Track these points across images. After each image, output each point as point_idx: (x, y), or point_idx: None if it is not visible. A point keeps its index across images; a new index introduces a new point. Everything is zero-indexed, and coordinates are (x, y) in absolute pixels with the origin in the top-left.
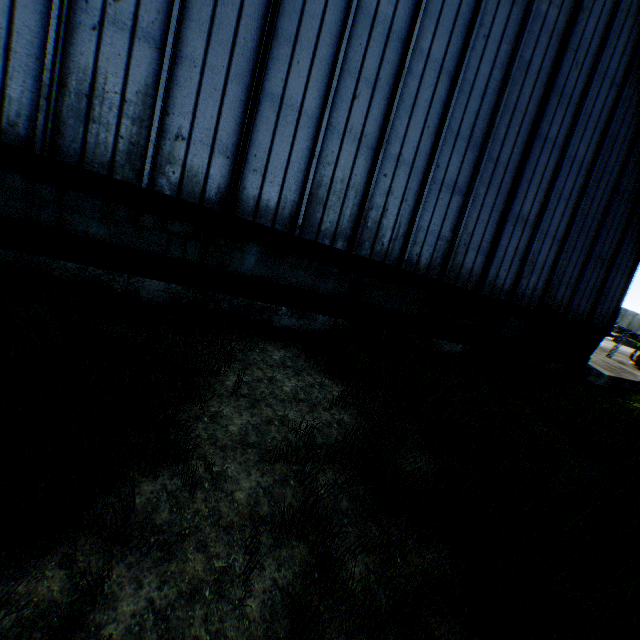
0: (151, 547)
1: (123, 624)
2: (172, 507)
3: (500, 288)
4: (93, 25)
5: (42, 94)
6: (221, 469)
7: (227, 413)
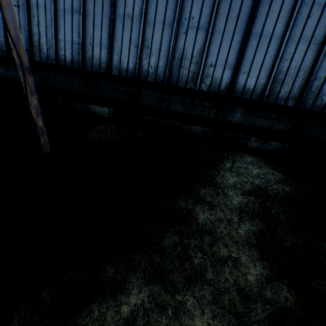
0: (207, 203)
1: (201, 219)
2: (210, 198)
3: None
4: (184, 32)
5: (168, 62)
6: (226, 192)
7: (227, 176)
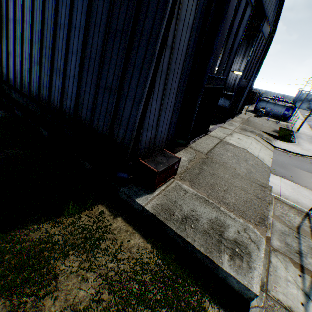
0: None
1: None
2: None
3: (56, 106)
4: None
5: None
6: None
7: None
